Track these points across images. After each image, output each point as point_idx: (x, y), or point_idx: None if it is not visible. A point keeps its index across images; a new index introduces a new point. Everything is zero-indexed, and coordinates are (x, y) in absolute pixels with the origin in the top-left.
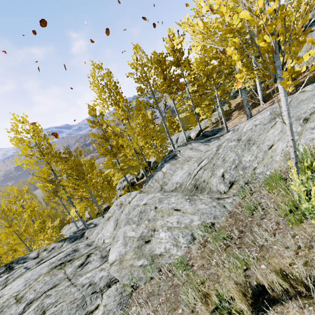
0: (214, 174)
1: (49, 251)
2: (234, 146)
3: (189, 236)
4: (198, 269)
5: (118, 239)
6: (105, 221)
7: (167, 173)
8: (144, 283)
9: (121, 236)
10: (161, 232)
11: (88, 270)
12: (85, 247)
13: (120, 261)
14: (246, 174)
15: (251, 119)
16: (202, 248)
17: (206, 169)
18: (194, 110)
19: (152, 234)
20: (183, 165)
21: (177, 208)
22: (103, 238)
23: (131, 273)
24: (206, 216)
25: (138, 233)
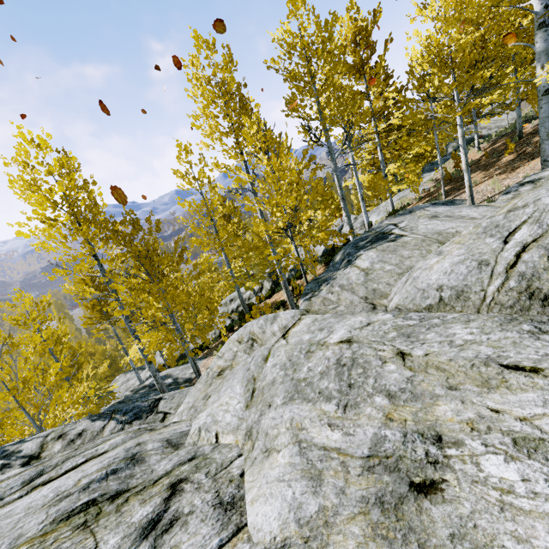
0: None
1: (69, 441)
2: None
3: None
4: None
5: (273, 447)
6: (210, 379)
7: (374, 269)
8: None
9: (283, 438)
10: (486, 455)
11: None
12: (163, 451)
13: None
14: None
15: None
16: None
17: None
18: (384, 170)
19: (435, 453)
20: (426, 250)
21: (516, 363)
22: (215, 429)
23: None
24: None
25: (358, 437)
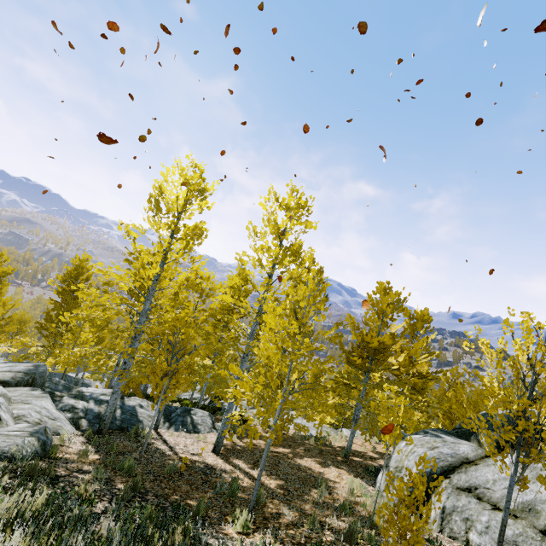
0: None
1: None
2: None
3: None
4: None
5: None
6: None
7: None
8: None
9: None
10: None
11: None
12: None
13: None
14: None
15: None
16: None
17: None
18: None
19: None
20: None
21: None
22: None
23: None
24: None
25: None
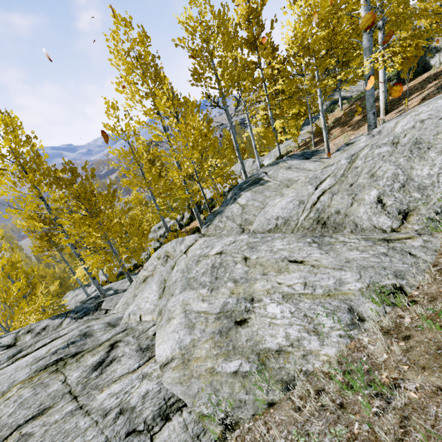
0: (358, 200)
1: (36, 333)
2: (388, 154)
3: (345, 313)
4: (431, 401)
5: (172, 316)
6: (138, 284)
7: (248, 205)
8: (253, 416)
9: (177, 311)
10: (270, 304)
11: (115, 378)
12: (105, 329)
13: (184, 360)
14: (431, 197)
15: (408, 114)
16: (401, 343)
17: (337, 192)
18: (273, 125)
19: (249, 307)
20: (279, 192)
21: (295, 259)
22: (139, 313)
23: (214, 389)
24: (376, 273)
25: (215, 304)
